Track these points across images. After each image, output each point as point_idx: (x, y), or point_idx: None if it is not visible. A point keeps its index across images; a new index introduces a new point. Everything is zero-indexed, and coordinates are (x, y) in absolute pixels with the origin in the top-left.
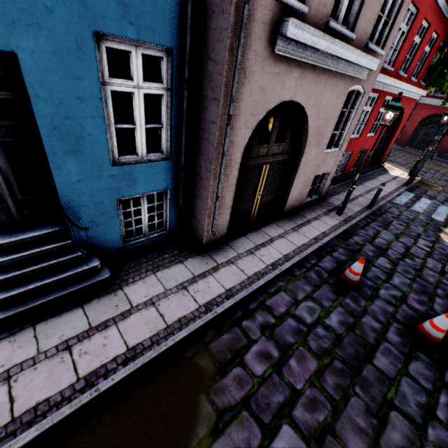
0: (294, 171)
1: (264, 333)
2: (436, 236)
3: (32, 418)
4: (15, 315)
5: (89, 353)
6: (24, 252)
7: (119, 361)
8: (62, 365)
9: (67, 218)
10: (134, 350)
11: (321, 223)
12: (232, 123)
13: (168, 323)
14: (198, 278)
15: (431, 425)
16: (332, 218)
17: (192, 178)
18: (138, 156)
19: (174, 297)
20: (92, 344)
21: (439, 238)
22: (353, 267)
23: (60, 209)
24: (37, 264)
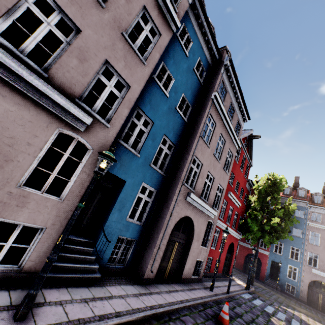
0: (187, 251)
1: None
2: (268, 318)
3: (78, 323)
4: (60, 277)
5: (97, 307)
6: (76, 246)
7: (113, 315)
8: (85, 307)
9: (105, 234)
10: (119, 313)
11: (202, 291)
12: (171, 217)
13: (133, 307)
14: (143, 294)
15: None
16: (208, 291)
17: (148, 237)
18: (133, 219)
19: (133, 298)
20: (97, 303)
21: (270, 320)
22: (224, 308)
23: (101, 231)
24: (78, 255)
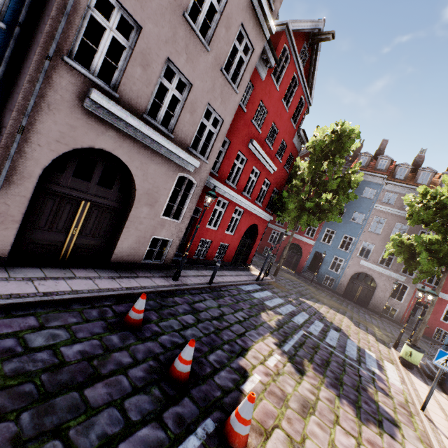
0: (124, 221)
1: None
2: (257, 313)
3: None
4: None
5: None
6: None
7: None
8: None
9: None
10: None
11: (149, 281)
12: (30, 137)
13: None
14: None
15: None
16: (165, 280)
17: None
18: None
19: None
20: None
21: (259, 314)
22: (136, 303)
23: None
24: None
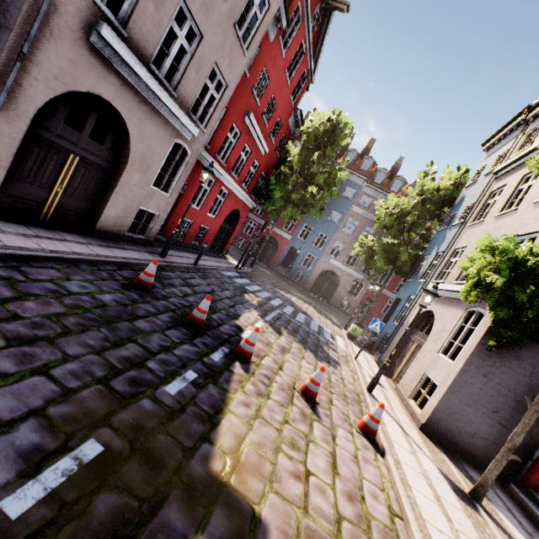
0: (113, 186)
1: (2, 281)
2: (241, 294)
3: None
4: None
5: None
6: None
7: None
8: None
9: None
10: None
11: (139, 254)
12: (27, 67)
13: None
14: None
15: (164, 354)
16: (153, 256)
17: None
18: None
19: None
20: None
21: (243, 295)
22: (148, 268)
23: None
24: None
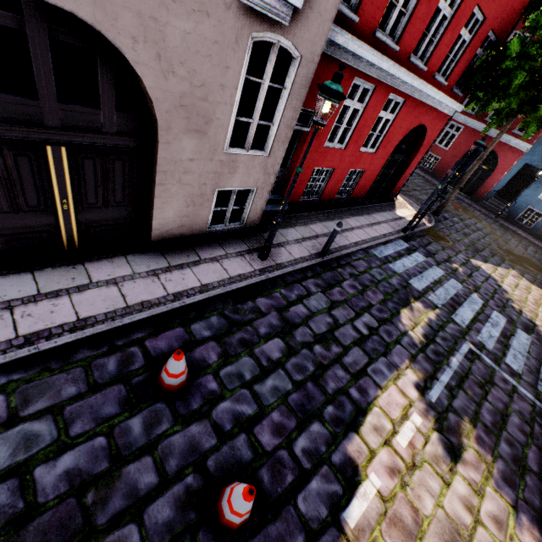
0: (153, 172)
1: None
2: (394, 311)
3: None
4: None
5: None
6: None
7: None
8: None
9: None
10: None
11: (217, 269)
12: None
13: None
14: None
15: None
16: (244, 263)
17: None
18: None
19: None
20: None
21: (397, 315)
22: (168, 362)
23: None
24: None
